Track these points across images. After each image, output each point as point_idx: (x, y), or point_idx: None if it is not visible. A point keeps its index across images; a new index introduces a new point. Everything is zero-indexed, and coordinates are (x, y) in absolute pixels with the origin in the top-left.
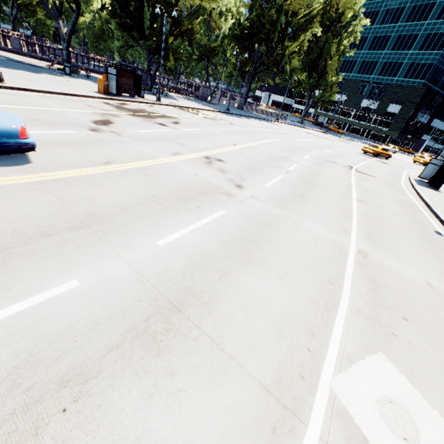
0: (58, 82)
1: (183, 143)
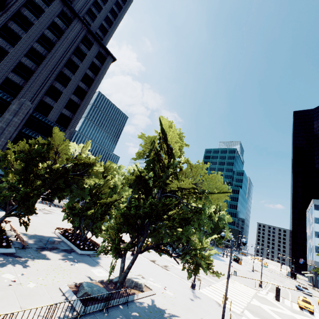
0: (235, 263)
1: (282, 280)
